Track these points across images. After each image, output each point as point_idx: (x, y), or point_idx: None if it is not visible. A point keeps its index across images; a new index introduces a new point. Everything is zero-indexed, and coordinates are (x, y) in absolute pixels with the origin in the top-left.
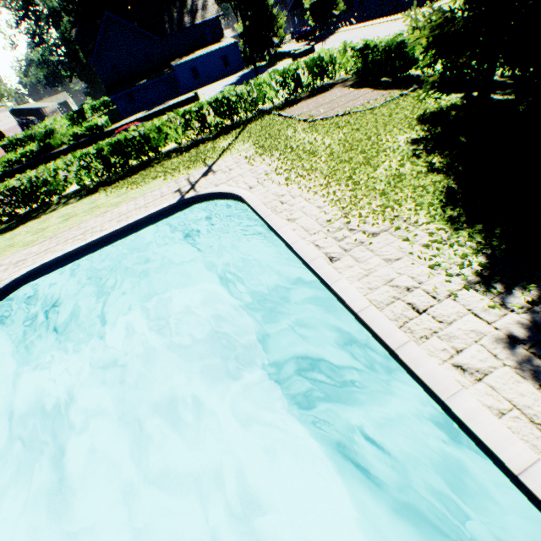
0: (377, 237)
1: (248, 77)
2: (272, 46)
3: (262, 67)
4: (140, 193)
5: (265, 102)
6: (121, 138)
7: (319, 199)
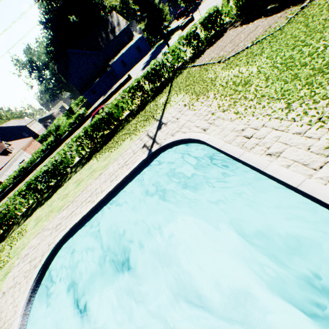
0: None
1: (156, 52)
2: (164, 28)
3: (162, 43)
4: (118, 154)
5: (179, 62)
6: (95, 120)
7: (289, 124)
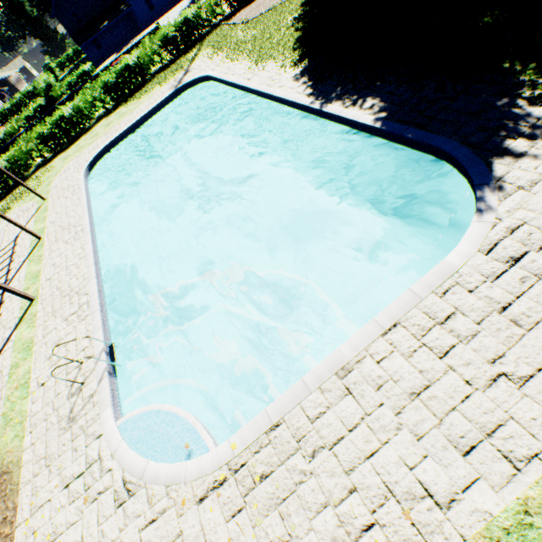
0: (267, 66)
1: None
2: None
3: None
4: (148, 98)
5: (214, 17)
6: (122, 66)
7: (246, 62)
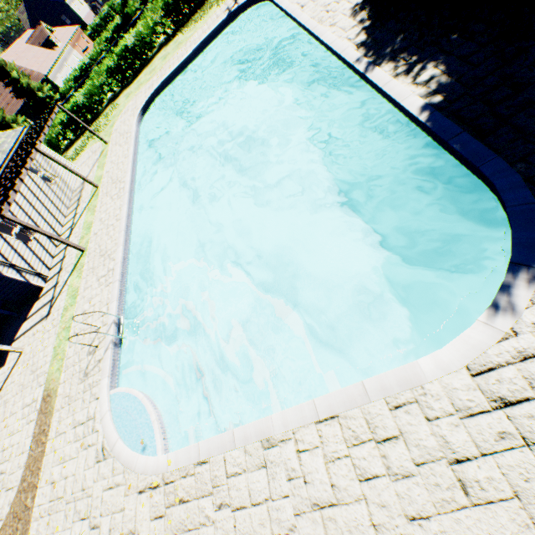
0: None
1: None
2: None
3: None
4: (203, 23)
5: None
6: None
7: None
